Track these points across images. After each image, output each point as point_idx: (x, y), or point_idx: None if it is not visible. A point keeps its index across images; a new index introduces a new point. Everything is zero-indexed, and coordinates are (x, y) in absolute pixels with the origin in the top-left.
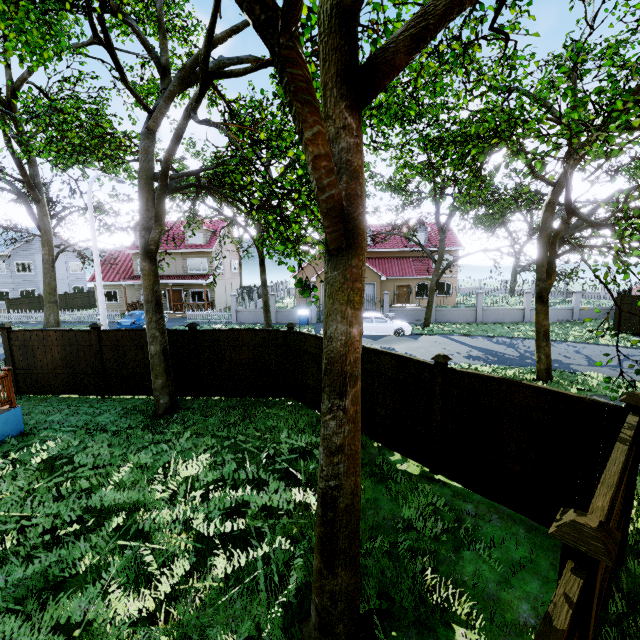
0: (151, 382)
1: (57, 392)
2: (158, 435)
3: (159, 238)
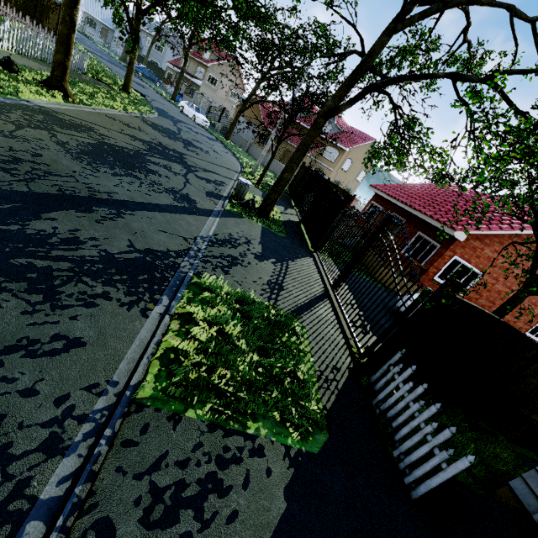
0: None
1: None
2: None
3: None
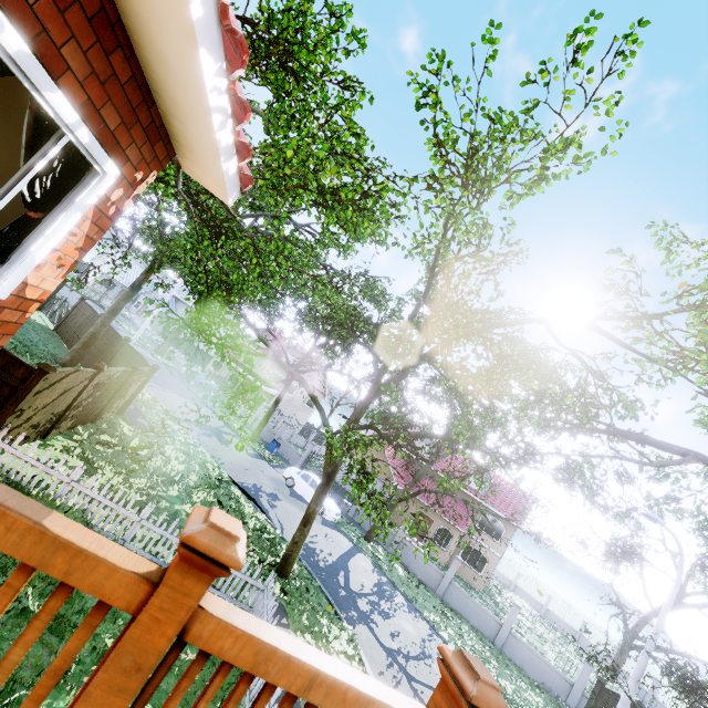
0: (89, 358)
1: (64, 339)
2: (33, 358)
3: (143, 281)
